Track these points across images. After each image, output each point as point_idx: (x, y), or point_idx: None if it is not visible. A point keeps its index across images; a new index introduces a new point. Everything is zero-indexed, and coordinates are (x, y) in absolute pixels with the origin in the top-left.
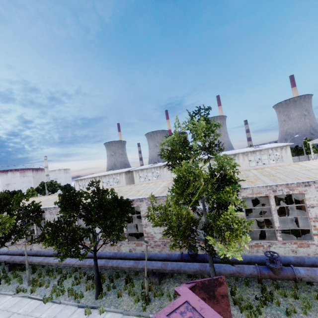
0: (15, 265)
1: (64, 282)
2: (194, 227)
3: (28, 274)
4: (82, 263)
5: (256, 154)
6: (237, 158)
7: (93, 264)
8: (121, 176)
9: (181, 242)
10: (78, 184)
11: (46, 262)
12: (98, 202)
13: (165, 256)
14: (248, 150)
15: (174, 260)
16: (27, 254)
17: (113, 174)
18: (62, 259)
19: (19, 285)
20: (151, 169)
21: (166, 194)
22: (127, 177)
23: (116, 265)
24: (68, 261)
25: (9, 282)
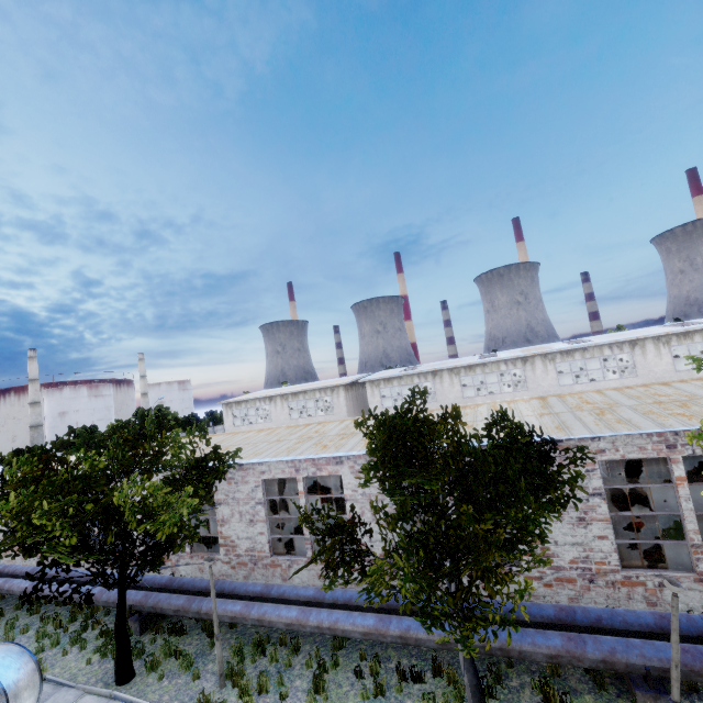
0: (156, 617)
1: (328, 685)
2: (697, 532)
3: (219, 652)
4: (375, 627)
5: (694, 340)
6: (639, 351)
7: (416, 635)
8: (336, 395)
9: (649, 574)
10: (230, 413)
11: (256, 618)
12: (492, 451)
13: (654, 621)
14: (671, 330)
15: (694, 636)
16: (182, 587)
17: (316, 390)
18: (465, 644)
19: (192, 683)
20: (411, 377)
21: (591, 433)
22: (349, 398)
23: (500, 644)
24: (327, 620)
25: (157, 670)
